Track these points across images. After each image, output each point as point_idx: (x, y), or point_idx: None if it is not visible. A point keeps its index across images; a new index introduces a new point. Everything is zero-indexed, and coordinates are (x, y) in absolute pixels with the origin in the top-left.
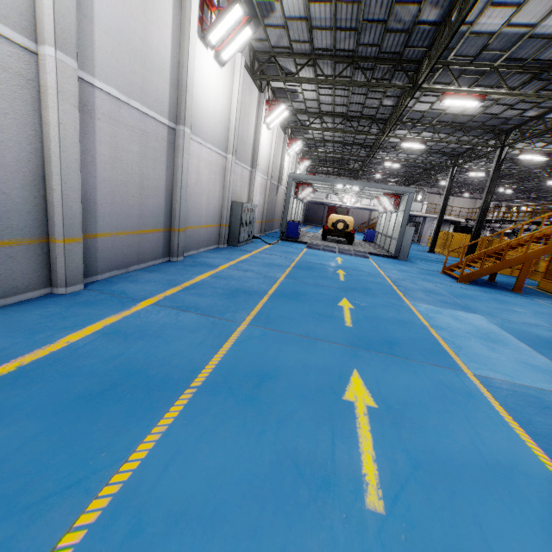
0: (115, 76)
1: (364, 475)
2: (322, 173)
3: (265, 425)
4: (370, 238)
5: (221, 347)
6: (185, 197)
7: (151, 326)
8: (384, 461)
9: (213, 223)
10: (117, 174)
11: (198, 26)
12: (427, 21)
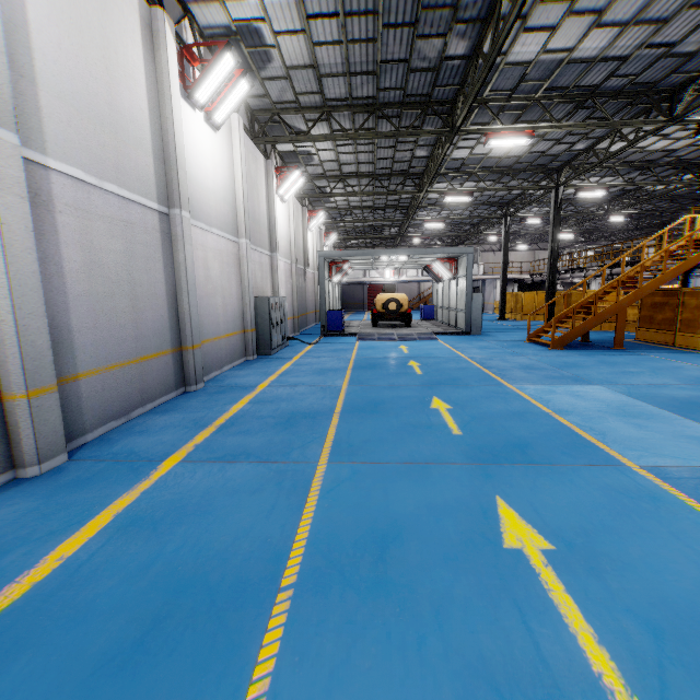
0: (76, 152)
1: (599, 675)
2: (352, 247)
3: (419, 626)
4: (429, 315)
5: (303, 507)
6: (195, 301)
7: (189, 498)
8: (611, 638)
9: (235, 330)
10: (97, 285)
11: (180, 83)
12: (455, 55)
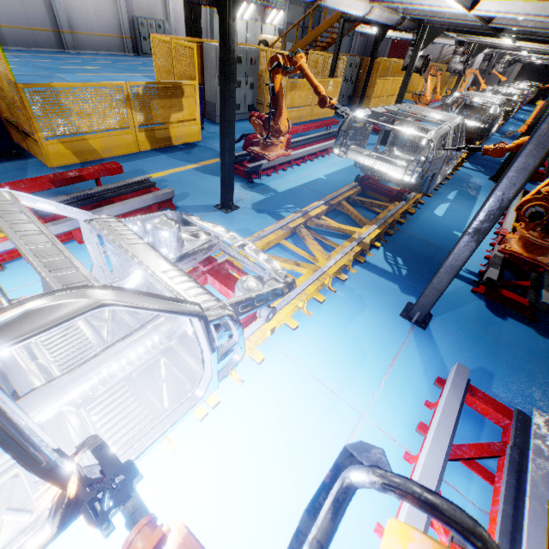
0: None
1: None
2: None
3: None
4: None
5: None
6: (62, 10)
7: None
8: None
9: (111, 34)
10: None
11: None
12: None
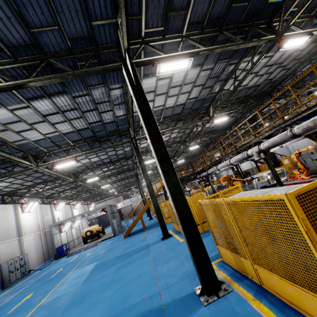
0: None
1: None
2: (95, 201)
3: None
4: None
5: None
6: None
7: None
8: None
9: None
10: None
11: None
12: (58, 170)
